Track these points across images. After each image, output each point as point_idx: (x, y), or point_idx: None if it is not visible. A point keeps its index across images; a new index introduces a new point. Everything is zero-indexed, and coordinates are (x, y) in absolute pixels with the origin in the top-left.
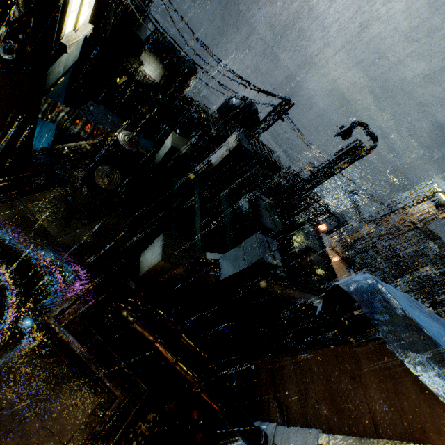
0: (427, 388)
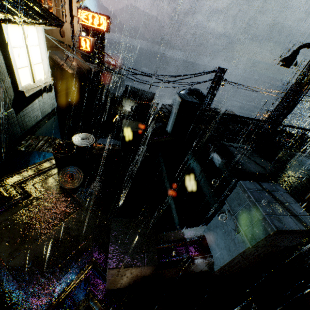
0: None
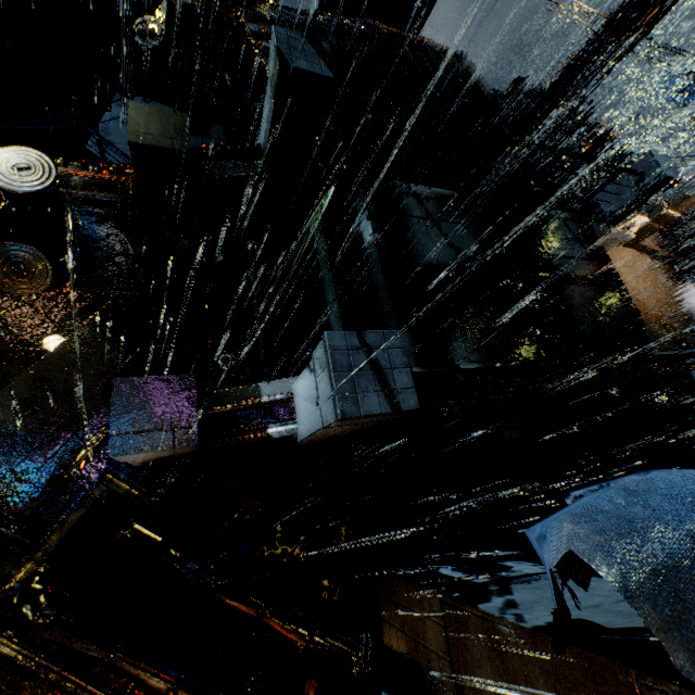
0: None
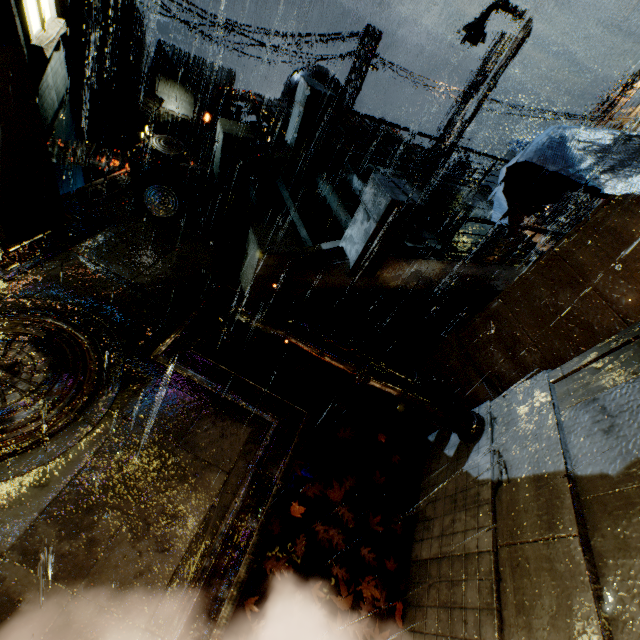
0: None
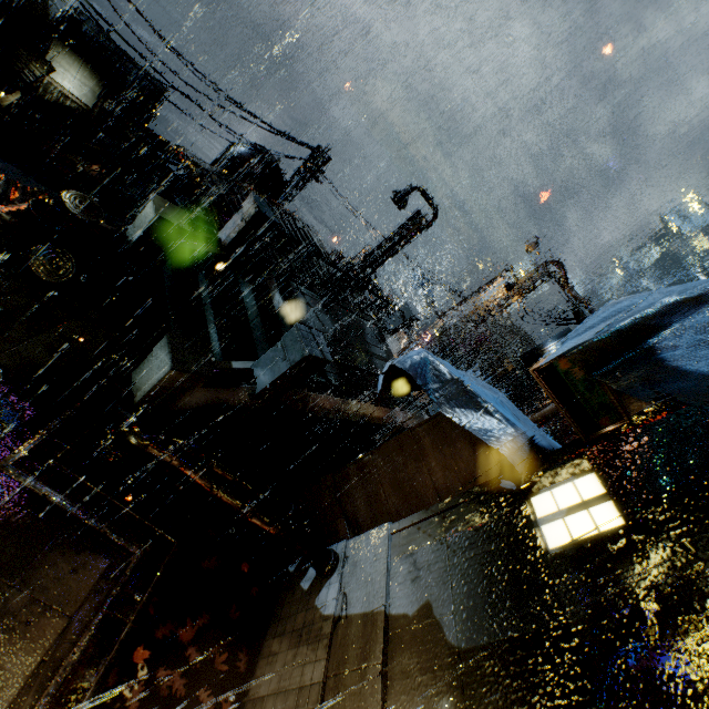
0: (475, 440)
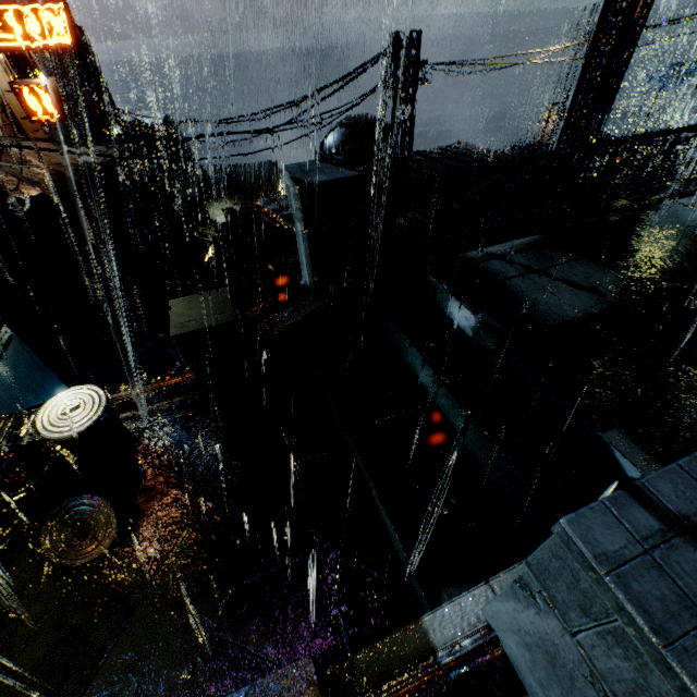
0: None
